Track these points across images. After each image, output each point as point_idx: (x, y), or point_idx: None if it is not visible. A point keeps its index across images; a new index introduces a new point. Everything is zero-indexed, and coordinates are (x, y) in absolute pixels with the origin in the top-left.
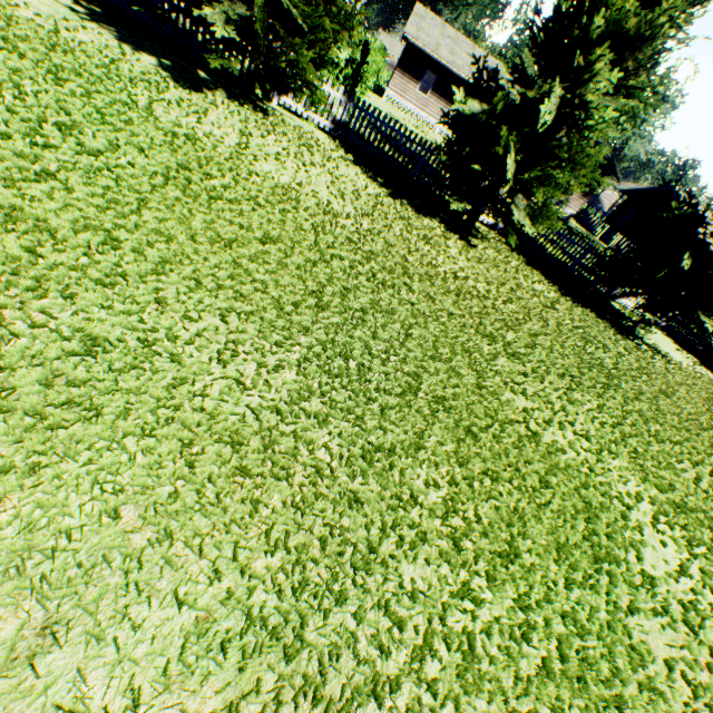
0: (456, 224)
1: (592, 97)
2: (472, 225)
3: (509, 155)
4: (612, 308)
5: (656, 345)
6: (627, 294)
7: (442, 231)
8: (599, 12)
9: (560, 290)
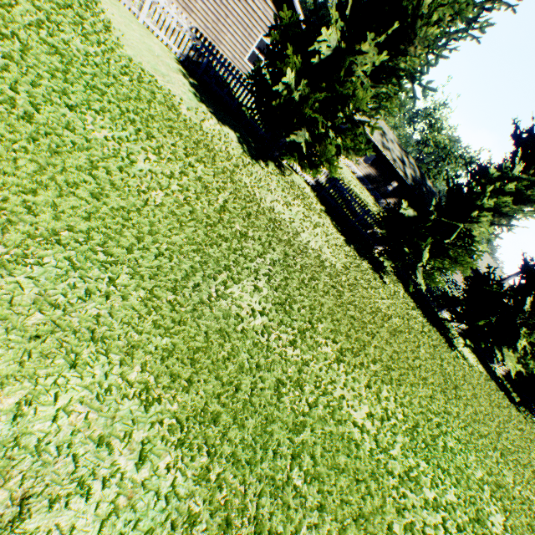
0: (374, 261)
1: (475, 233)
2: (385, 267)
3: (425, 247)
4: (441, 321)
5: (462, 352)
6: (454, 319)
7: (372, 272)
8: (492, 198)
9: (421, 312)
